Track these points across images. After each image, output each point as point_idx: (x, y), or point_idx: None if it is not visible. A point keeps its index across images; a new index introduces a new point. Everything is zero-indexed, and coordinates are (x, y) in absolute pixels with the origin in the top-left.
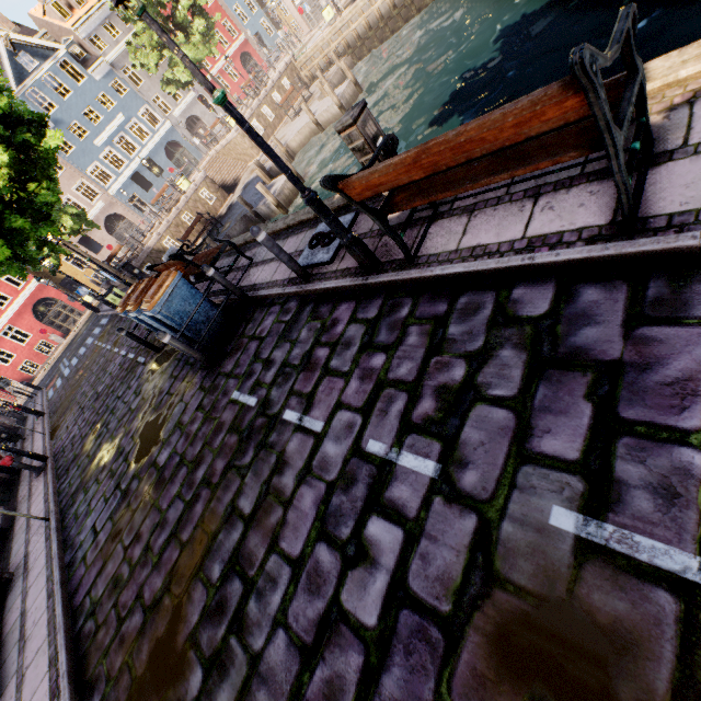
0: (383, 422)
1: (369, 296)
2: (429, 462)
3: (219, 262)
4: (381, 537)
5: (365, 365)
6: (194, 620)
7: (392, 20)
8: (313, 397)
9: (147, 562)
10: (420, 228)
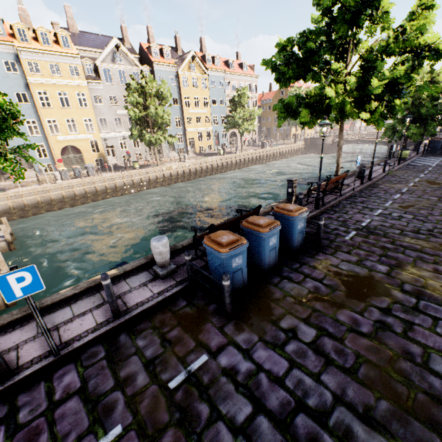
0: (369, 213)
1: (324, 212)
2: (379, 210)
3: (179, 256)
4: (395, 214)
5: (351, 214)
6: (440, 240)
7: (8, 214)
8: (358, 220)
9: (441, 261)
10: (310, 204)
